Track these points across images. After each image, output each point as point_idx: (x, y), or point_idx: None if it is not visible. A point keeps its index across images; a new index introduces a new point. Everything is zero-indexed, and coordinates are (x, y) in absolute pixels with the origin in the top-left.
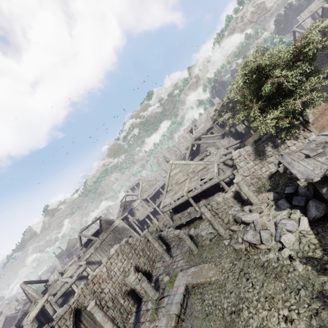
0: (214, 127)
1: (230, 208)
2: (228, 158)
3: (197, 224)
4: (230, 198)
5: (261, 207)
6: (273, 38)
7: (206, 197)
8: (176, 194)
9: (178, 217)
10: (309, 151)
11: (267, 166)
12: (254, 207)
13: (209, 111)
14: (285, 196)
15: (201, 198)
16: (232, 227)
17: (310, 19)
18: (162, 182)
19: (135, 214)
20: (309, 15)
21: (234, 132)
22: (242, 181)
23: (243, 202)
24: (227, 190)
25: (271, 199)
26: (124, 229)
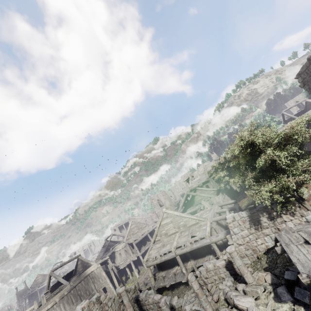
0: (210, 181)
1: (222, 280)
2: (222, 218)
3: (181, 291)
4: (222, 267)
5: (257, 291)
6: (265, 116)
7: (196, 258)
8: (164, 247)
9: (161, 276)
10: (308, 236)
11: (263, 238)
12: (249, 288)
13: (207, 166)
14: (285, 282)
15: (189, 257)
16: (222, 310)
17: (296, 106)
18: (152, 227)
19: (116, 260)
20: (295, 104)
21: (230, 189)
22: (235, 252)
23: (236, 276)
24: (219, 256)
25: (269, 282)
26: (100, 277)
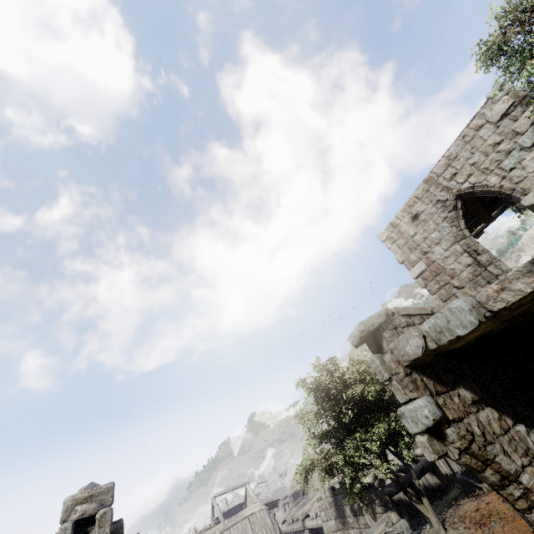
0: None
1: None
2: None
3: None
4: None
5: None
6: None
7: None
8: (301, 508)
9: None
10: None
11: None
12: None
13: None
14: None
15: None
16: None
17: None
18: None
19: None
20: None
21: None
22: None
23: None
24: None
25: None
26: (264, 526)
